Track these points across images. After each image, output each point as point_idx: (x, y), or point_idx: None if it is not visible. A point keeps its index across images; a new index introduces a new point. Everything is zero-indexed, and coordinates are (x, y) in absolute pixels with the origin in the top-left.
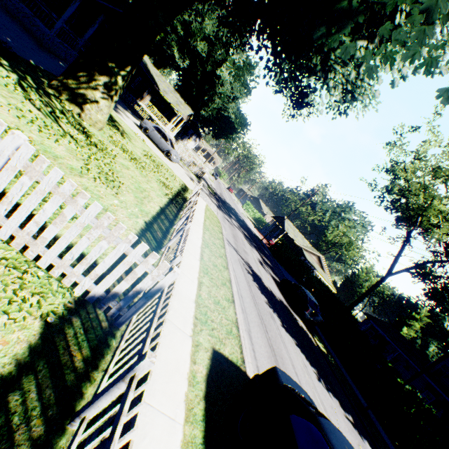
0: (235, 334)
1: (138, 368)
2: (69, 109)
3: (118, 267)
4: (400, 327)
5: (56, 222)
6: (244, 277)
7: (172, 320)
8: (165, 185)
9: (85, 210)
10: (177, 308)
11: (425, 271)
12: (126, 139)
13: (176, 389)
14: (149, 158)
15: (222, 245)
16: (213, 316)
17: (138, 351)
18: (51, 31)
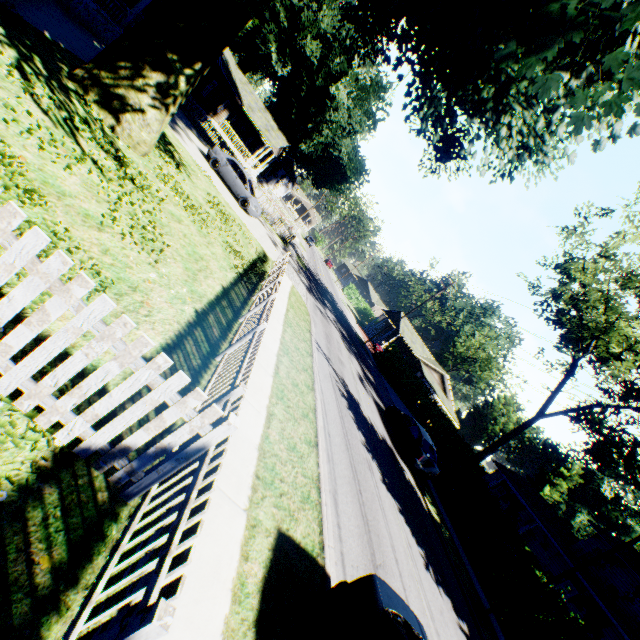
0: (314, 502)
1: (137, 636)
2: (97, 116)
3: (135, 407)
4: (542, 485)
5: (31, 321)
6: (335, 402)
7: (218, 484)
8: (234, 251)
9: (84, 306)
10: (229, 460)
11: (592, 419)
12: (183, 175)
13: (211, 611)
14: (214, 207)
15: (309, 350)
16: (284, 472)
17: (147, 576)
18: None
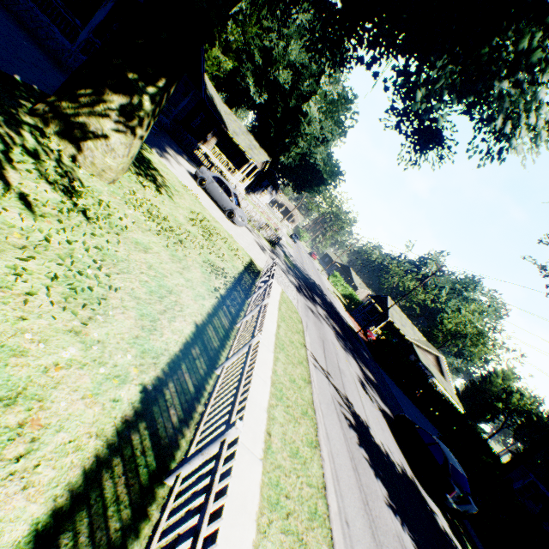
0: None
1: None
2: (56, 147)
3: None
4: None
5: None
6: (345, 445)
7: None
8: (216, 270)
9: None
10: None
11: None
12: (164, 196)
13: None
14: (197, 224)
15: (306, 375)
16: None
17: None
18: (73, 44)
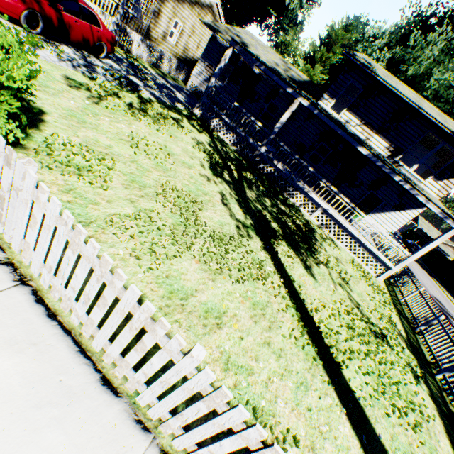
0: None
1: None
2: None
3: None
4: None
5: None
6: None
7: None
8: None
9: None
10: None
11: None
12: None
13: None
14: None
15: None
16: None
17: None
18: None
